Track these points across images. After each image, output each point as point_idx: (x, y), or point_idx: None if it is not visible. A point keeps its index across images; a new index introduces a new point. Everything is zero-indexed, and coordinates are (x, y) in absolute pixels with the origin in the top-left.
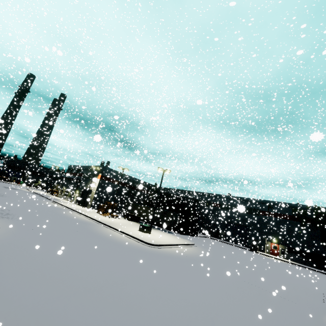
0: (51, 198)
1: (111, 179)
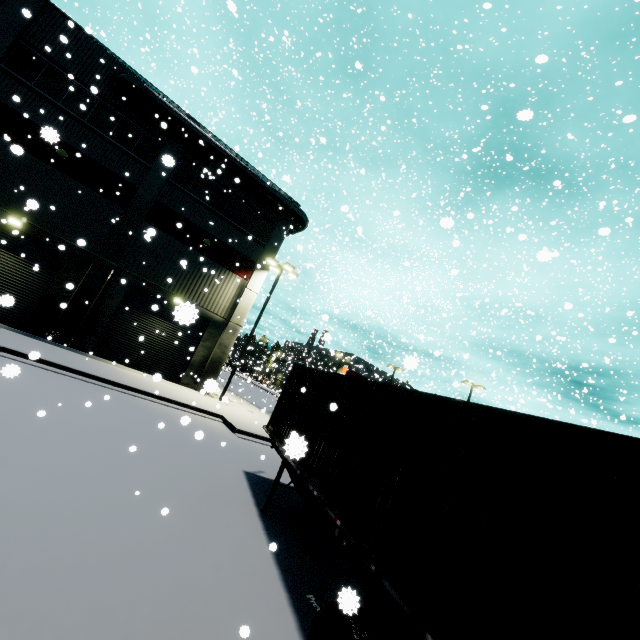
0: (272, 392)
1: (360, 375)
